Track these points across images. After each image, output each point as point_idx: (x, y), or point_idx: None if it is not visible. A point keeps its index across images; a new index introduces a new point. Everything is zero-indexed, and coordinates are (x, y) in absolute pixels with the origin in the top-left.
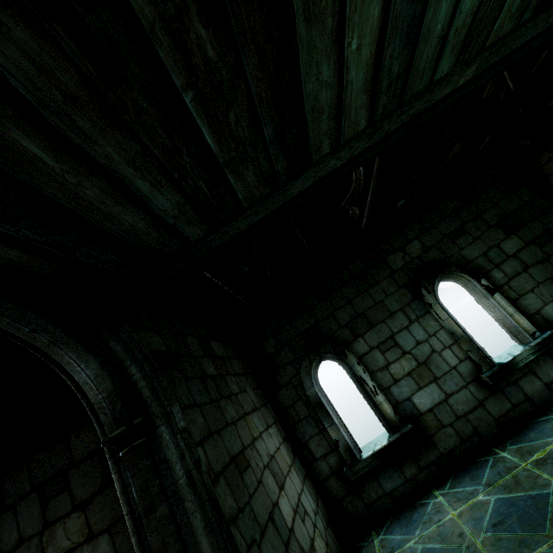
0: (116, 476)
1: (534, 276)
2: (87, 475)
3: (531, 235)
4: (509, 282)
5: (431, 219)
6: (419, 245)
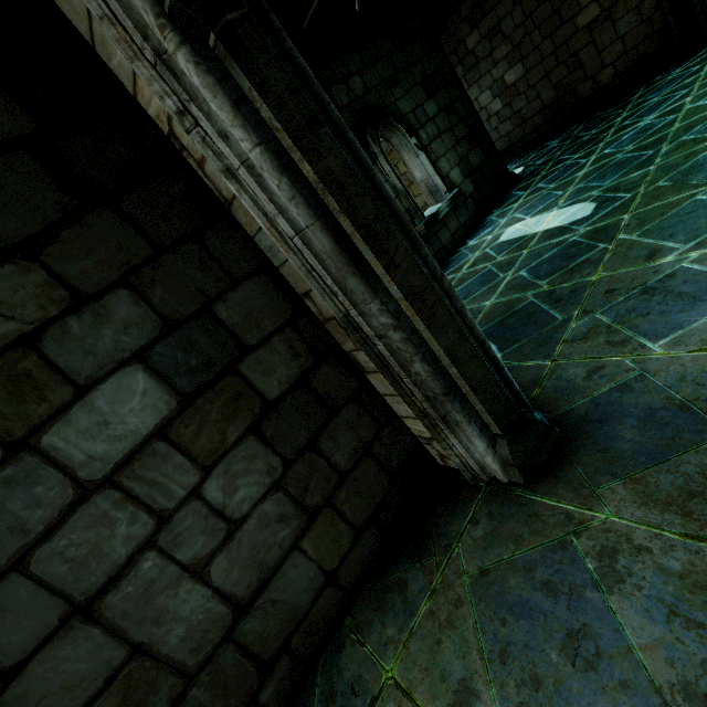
0: (212, 78)
1: (445, 142)
2: (8, 190)
3: (443, 103)
4: (430, 144)
5: (370, 55)
6: (361, 83)
